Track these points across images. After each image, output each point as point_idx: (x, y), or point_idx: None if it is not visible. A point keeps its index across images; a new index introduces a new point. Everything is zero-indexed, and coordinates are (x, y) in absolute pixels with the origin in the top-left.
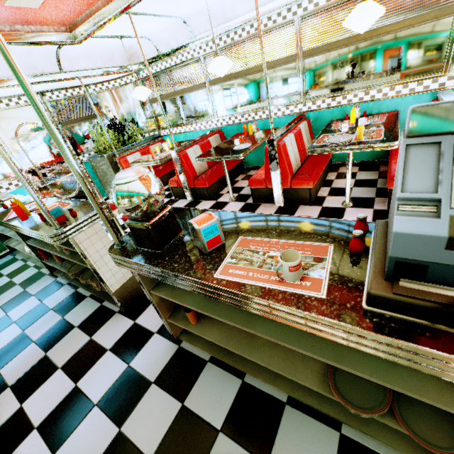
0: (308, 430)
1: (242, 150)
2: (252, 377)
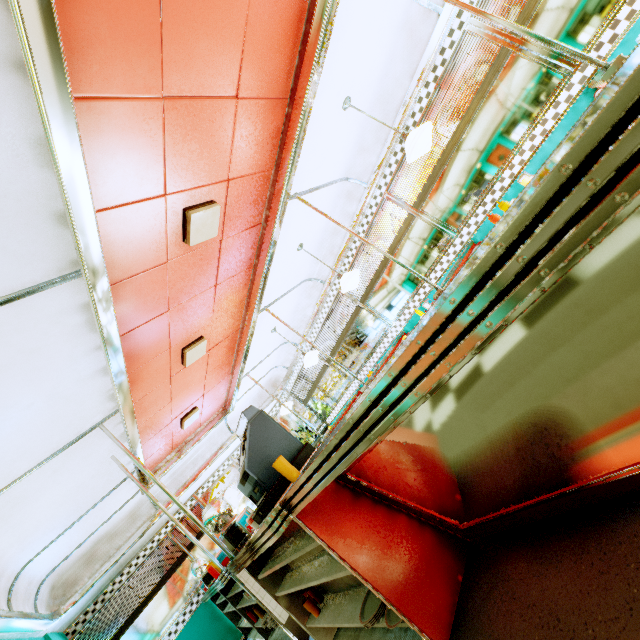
0: None
1: None
2: None
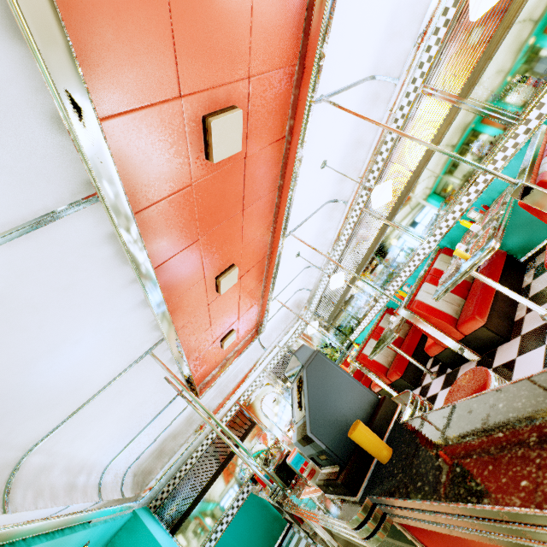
0: None
1: (395, 328)
2: None
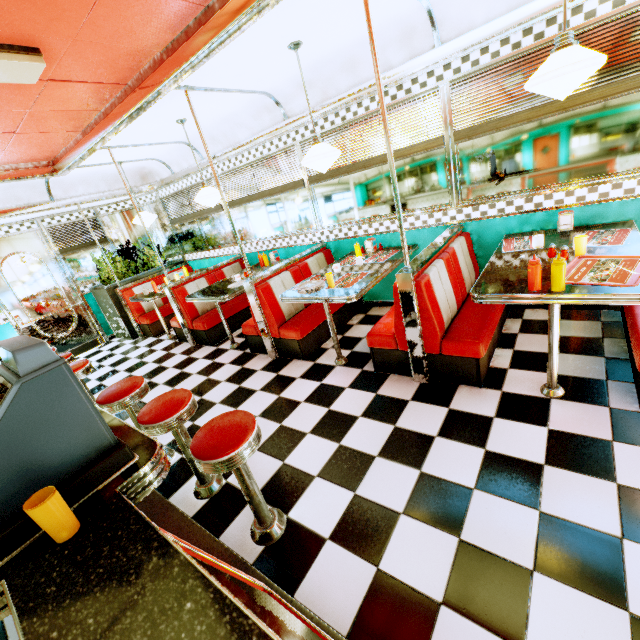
0: None
1: (232, 290)
2: None
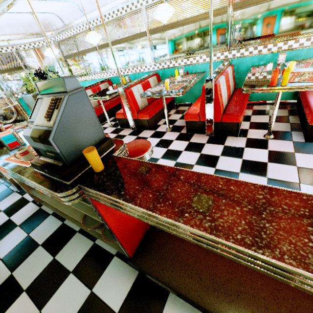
0: (81, 242)
1: (110, 94)
2: (68, 220)
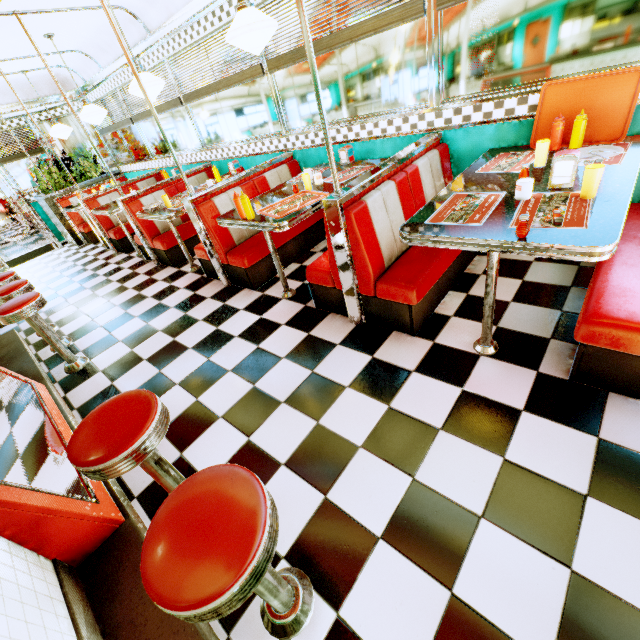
0: None
1: None
2: None
